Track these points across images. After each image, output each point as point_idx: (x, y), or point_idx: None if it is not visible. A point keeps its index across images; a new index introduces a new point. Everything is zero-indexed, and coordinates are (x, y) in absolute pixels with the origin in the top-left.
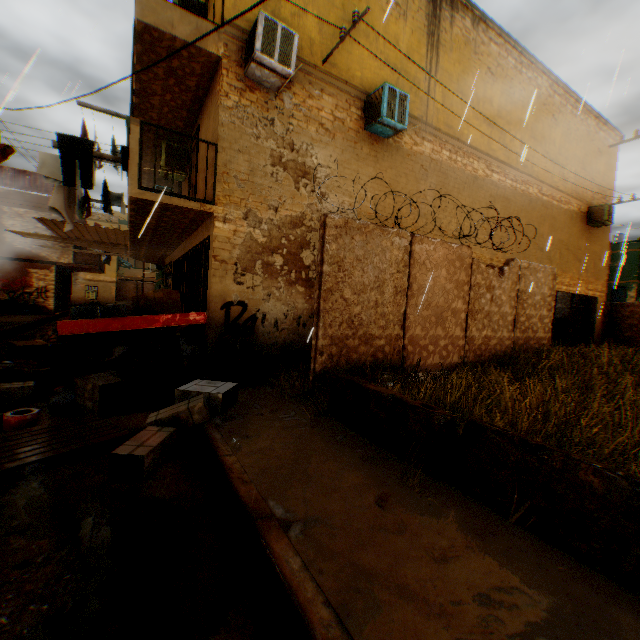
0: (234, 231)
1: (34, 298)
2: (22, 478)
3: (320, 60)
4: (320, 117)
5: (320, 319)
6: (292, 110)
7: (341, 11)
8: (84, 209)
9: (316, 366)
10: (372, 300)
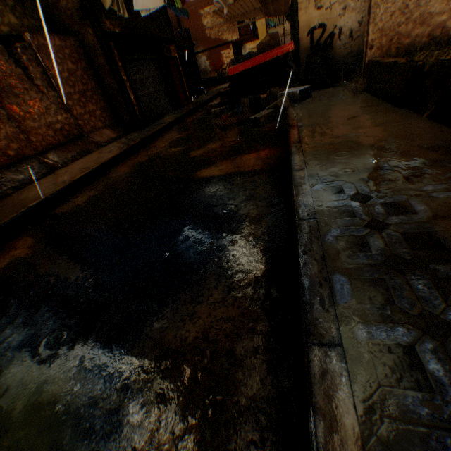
0: None
1: (226, 72)
2: (228, 130)
3: None
4: None
5: (370, 17)
6: None
7: None
8: None
9: (365, 60)
10: None
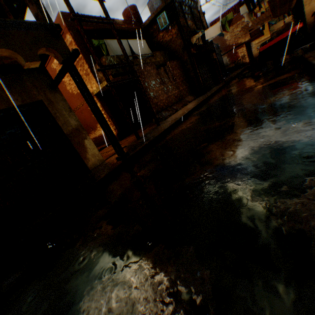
0: None
1: (241, 61)
2: (261, 77)
3: None
4: None
5: None
6: None
7: None
8: (251, 14)
9: None
10: None
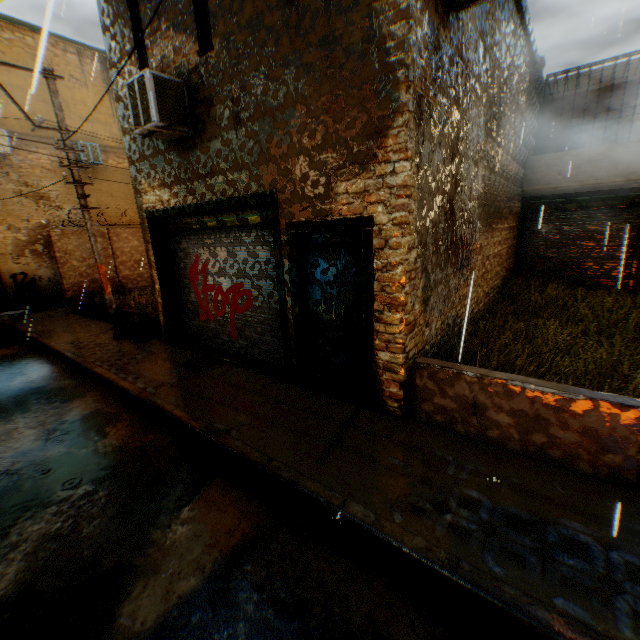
0: (6, 237)
1: None
2: None
3: (31, 129)
4: (43, 163)
5: (64, 277)
6: (21, 164)
7: (36, 95)
8: None
9: (69, 296)
10: (93, 264)
